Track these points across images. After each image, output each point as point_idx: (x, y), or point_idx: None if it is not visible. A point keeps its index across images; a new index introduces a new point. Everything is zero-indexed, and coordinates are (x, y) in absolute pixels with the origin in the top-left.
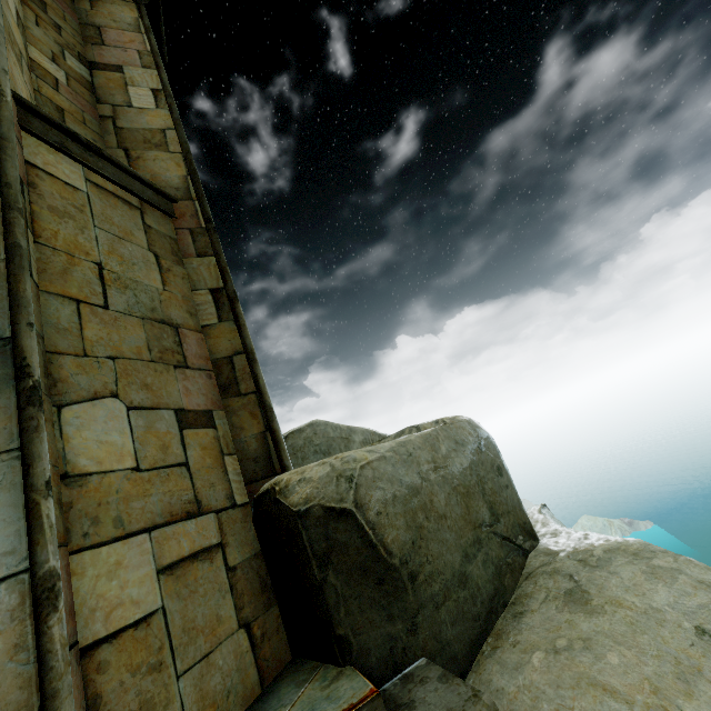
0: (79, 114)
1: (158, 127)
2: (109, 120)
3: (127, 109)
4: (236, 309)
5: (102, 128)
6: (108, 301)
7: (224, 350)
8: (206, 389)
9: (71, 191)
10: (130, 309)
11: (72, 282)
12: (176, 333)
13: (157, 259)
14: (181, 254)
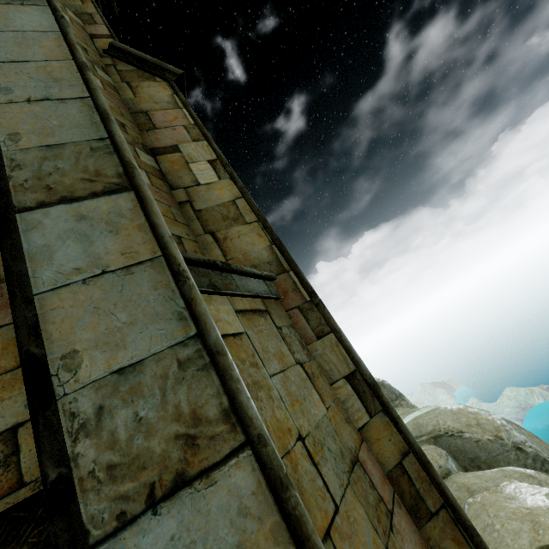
0: (169, 212)
1: (228, 199)
2: (187, 205)
3: (196, 188)
4: (382, 398)
5: (184, 215)
6: (331, 493)
7: (391, 455)
8: (409, 531)
9: (240, 343)
10: (339, 479)
11: (310, 503)
12: (362, 469)
13: (303, 369)
14: (303, 341)
